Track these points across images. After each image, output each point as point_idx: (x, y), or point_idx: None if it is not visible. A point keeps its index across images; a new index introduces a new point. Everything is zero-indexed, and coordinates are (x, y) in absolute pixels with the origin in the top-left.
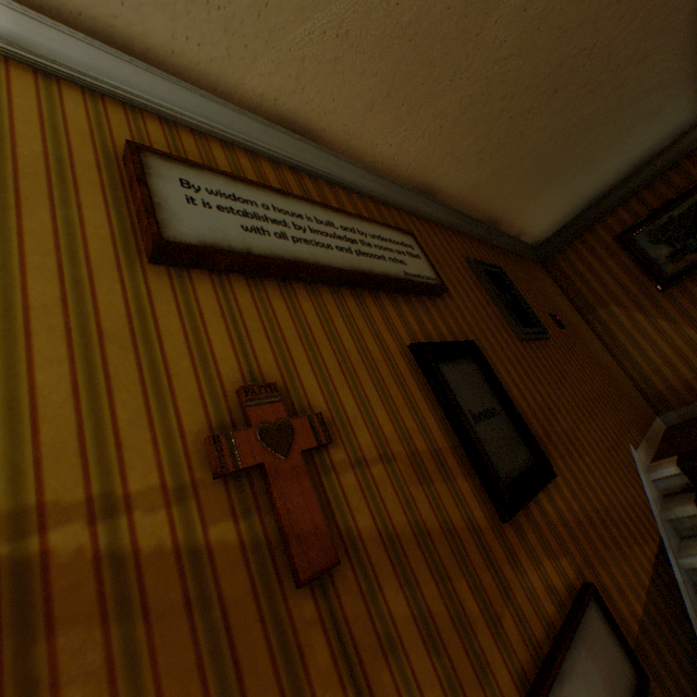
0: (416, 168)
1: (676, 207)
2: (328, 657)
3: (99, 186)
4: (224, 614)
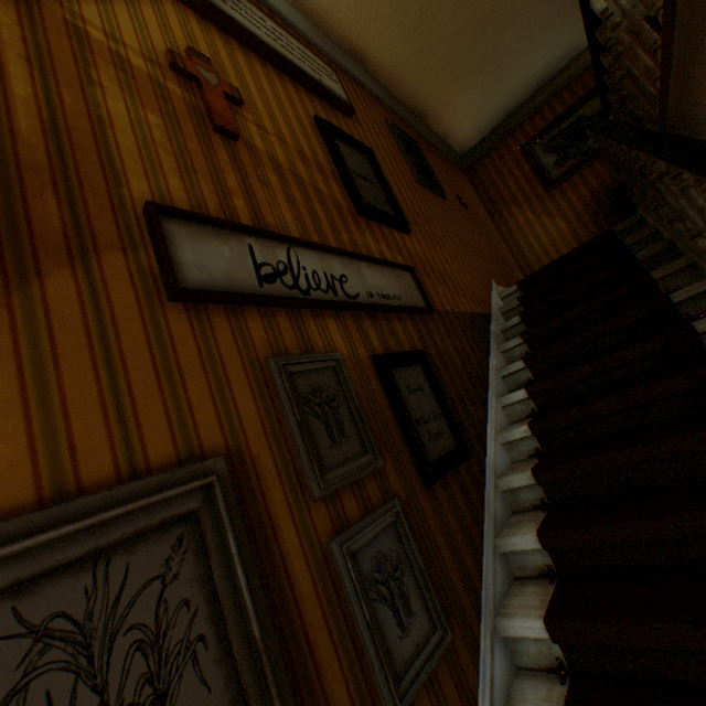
0: (347, 28)
1: (564, 122)
2: (228, 161)
3: None
4: (174, 110)
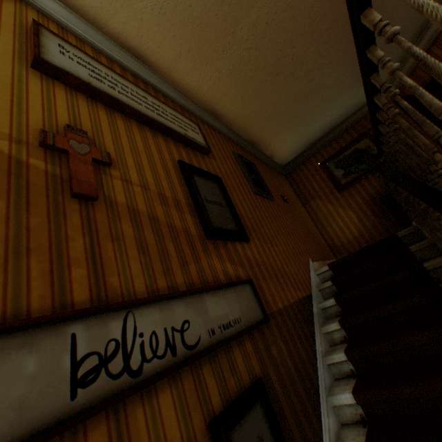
0: (208, 98)
1: (347, 151)
2: (80, 224)
3: (13, 32)
4: (28, 185)
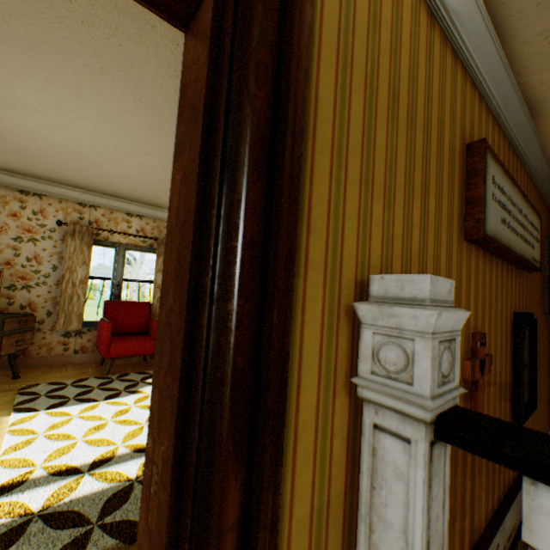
0: None
1: None
2: (469, 467)
3: (458, 173)
4: None
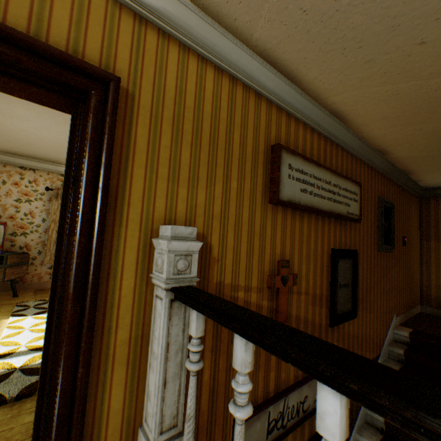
0: (385, 143)
1: None
2: None
3: (262, 164)
4: None
